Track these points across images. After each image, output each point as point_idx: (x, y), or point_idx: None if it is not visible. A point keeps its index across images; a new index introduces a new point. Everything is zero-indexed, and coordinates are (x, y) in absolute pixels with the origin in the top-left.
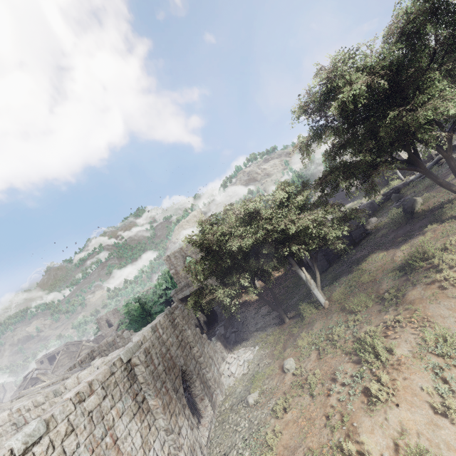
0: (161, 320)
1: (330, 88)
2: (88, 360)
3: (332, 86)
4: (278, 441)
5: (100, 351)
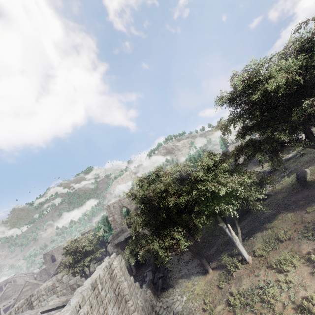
0: (101, 273)
1: (249, 84)
2: (25, 306)
3: (250, 82)
4: None
5: (39, 295)
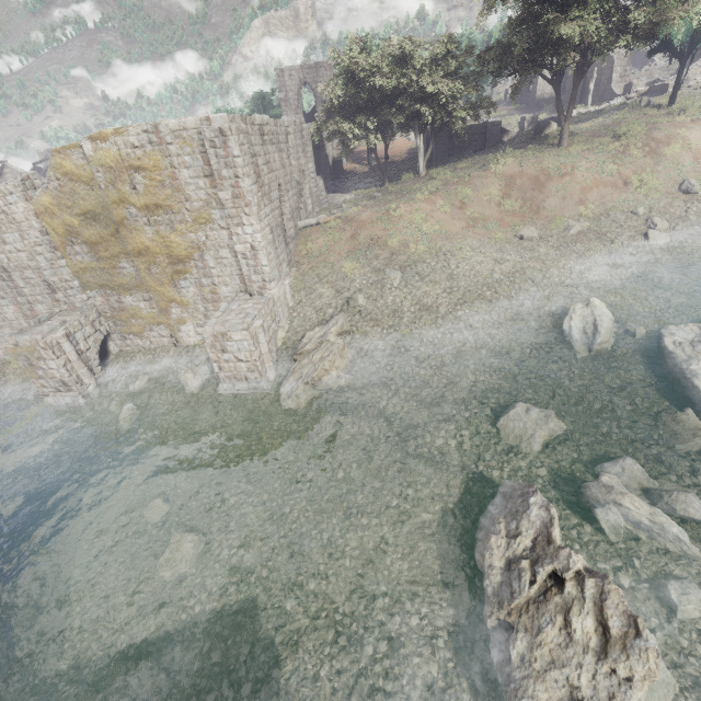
0: (297, 121)
1: None
2: None
3: None
4: (358, 210)
5: None
